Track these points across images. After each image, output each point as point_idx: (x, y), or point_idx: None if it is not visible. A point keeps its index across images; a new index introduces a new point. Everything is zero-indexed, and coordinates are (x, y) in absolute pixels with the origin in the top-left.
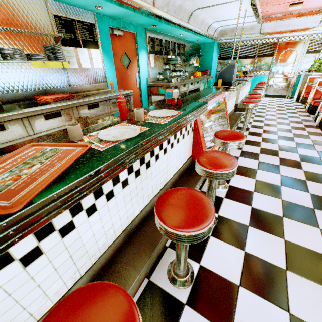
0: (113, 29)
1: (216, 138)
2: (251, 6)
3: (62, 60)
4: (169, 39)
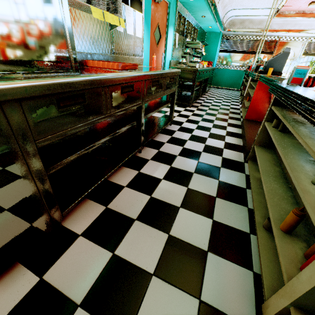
0: None
1: None
2: None
3: (120, 14)
4: (189, 20)
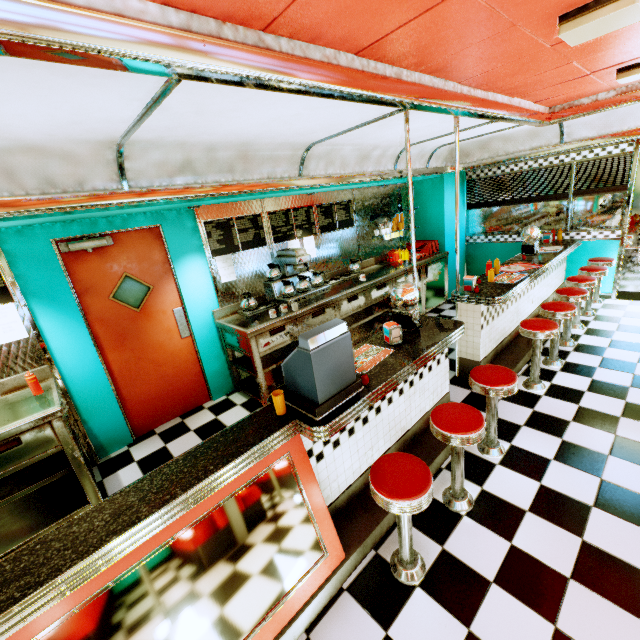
0: (68, 244)
1: None
2: (453, 114)
3: None
4: (287, 207)
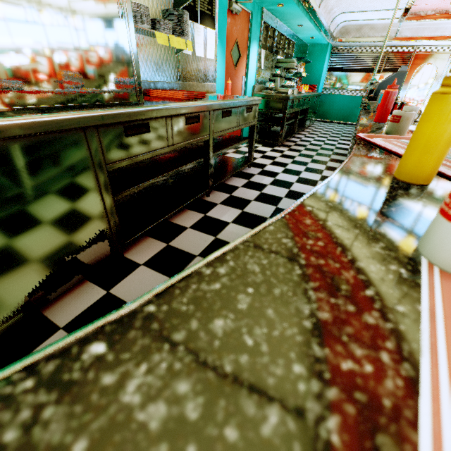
0: (232, 2)
1: None
2: None
3: (187, 36)
4: (281, 31)
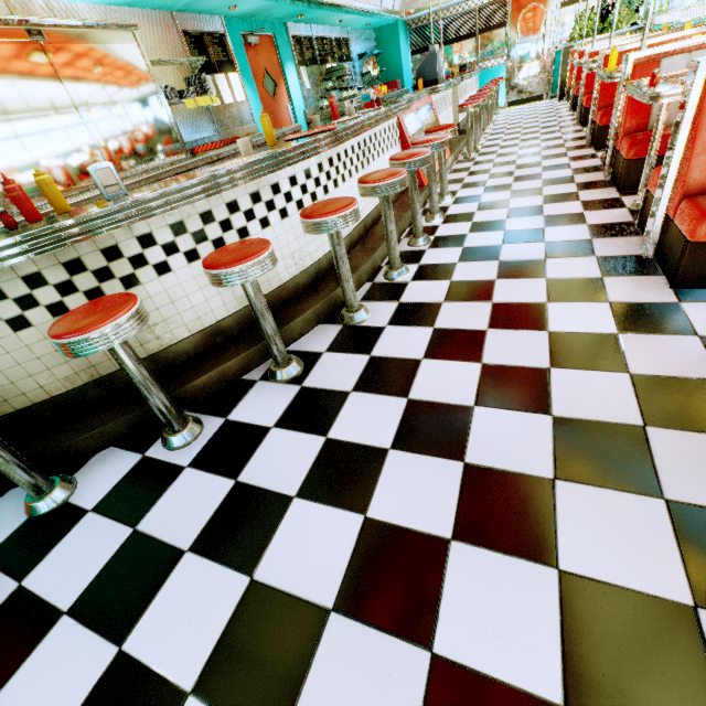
0: (247, 37)
1: (427, 134)
2: None
3: (211, 93)
4: (321, 35)
